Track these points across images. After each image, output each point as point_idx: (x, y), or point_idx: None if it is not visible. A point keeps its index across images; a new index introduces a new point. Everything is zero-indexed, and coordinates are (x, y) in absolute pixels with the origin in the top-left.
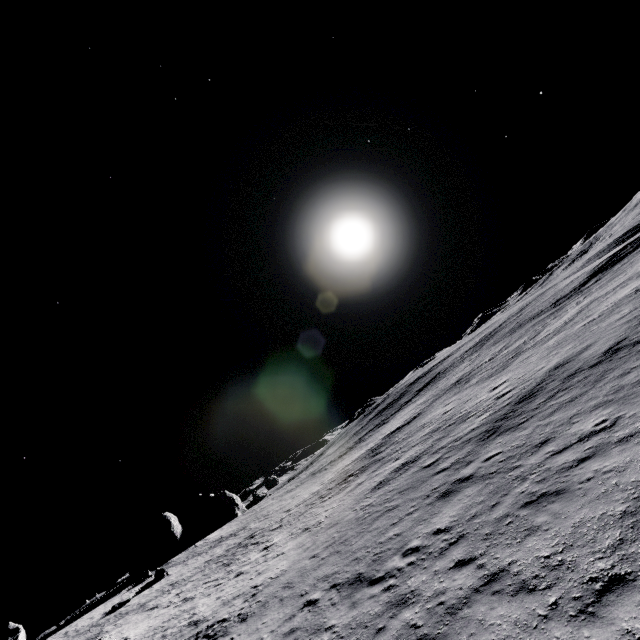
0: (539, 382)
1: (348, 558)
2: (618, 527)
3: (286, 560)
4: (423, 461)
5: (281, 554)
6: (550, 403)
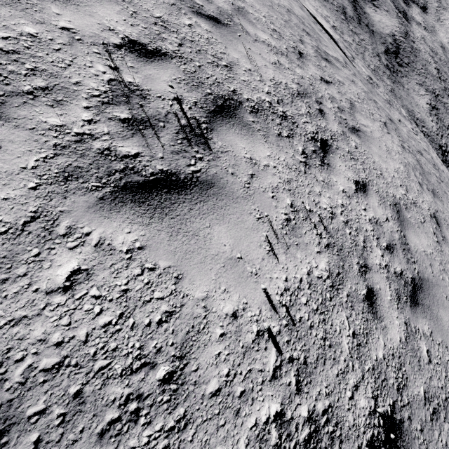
0: (343, 8)
1: (348, 33)
2: (372, 56)
3: (325, 11)
4: (331, 5)
5: (316, 1)
6: (352, 23)
